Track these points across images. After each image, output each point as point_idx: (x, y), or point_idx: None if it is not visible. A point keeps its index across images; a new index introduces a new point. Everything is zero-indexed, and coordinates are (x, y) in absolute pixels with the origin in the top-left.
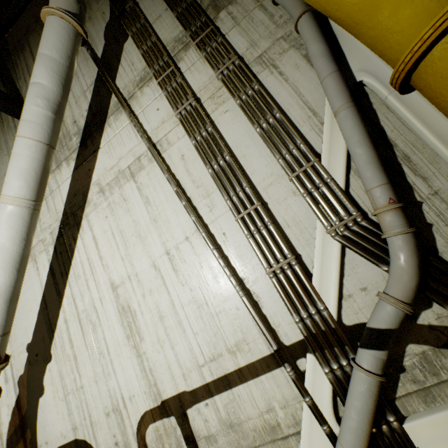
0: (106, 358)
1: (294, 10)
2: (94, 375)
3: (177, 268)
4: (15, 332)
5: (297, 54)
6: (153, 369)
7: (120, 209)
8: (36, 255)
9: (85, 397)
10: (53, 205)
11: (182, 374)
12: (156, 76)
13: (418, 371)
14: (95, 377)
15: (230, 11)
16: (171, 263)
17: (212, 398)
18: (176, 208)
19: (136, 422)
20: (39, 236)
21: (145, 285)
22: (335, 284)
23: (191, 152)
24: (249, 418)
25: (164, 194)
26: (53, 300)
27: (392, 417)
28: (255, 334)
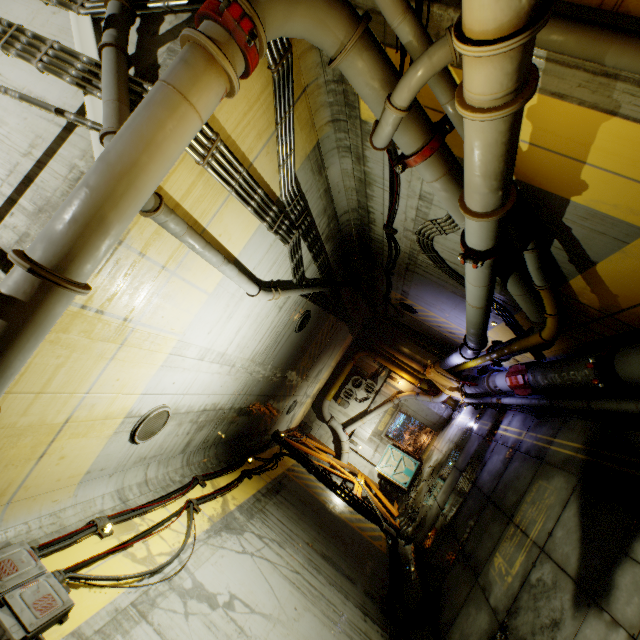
0: None
1: None
2: None
3: None
4: None
5: None
6: None
7: None
8: None
9: None
10: None
11: None
12: None
13: (169, 61)
14: None
15: None
16: None
17: (17, 205)
18: None
19: None
20: None
21: None
22: (93, 41)
23: None
24: (56, 190)
25: None
26: None
27: (149, 85)
28: (46, 126)
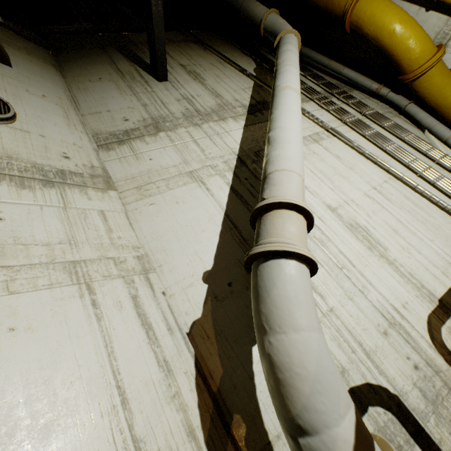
0: (351, 271)
1: (403, 101)
2: (343, 292)
3: (388, 198)
4: (171, 259)
5: (400, 120)
6: (412, 273)
7: (312, 157)
8: (203, 177)
9: (341, 321)
10: (222, 142)
11: (441, 272)
12: (320, 99)
13: None
14: (346, 294)
15: (351, 94)
16: (381, 195)
17: None
18: (366, 164)
19: (425, 330)
20: (204, 162)
21: (366, 208)
22: None
23: (360, 140)
24: None
25: (351, 156)
26: (246, 219)
27: None
28: None
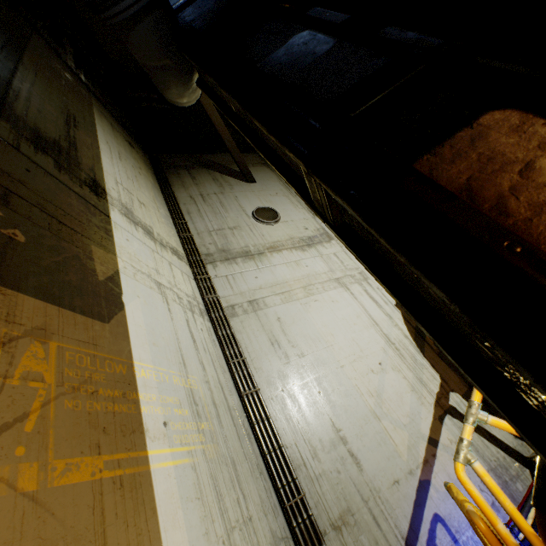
0: None
1: None
2: None
3: None
4: None
5: None
6: None
7: None
8: None
9: None
10: None
11: None
12: None
13: None
14: None
15: None
16: None
17: None
18: None
19: None
20: None
21: None
22: None
23: None
24: None
25: None
26: None
27: None
28: None
